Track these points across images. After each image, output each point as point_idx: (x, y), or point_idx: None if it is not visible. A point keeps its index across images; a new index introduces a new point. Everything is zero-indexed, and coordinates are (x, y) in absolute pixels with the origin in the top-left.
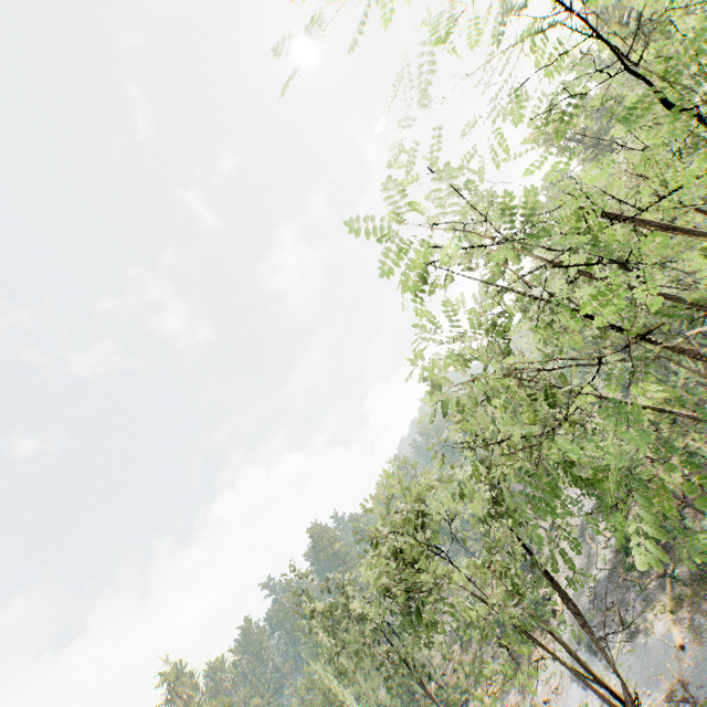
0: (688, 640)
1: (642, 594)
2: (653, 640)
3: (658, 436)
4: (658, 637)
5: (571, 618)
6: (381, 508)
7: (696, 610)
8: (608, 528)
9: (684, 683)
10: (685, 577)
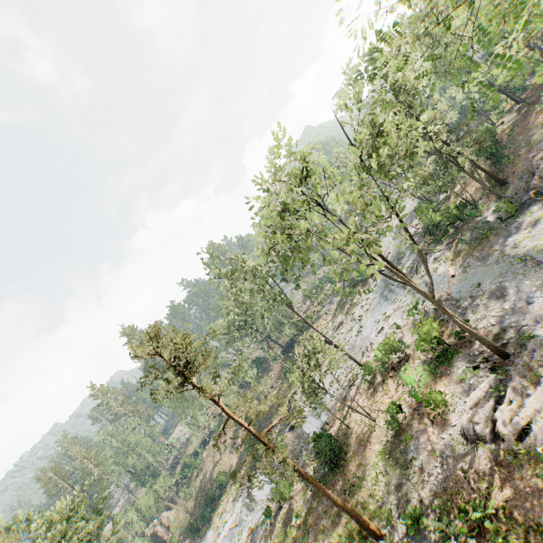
0: (459, 272)
1: (434, 255)
2: (435, 276)
3: (482, 146)
4: (439, 275)
5: (383, 276)
6: (270, 163)
7: (469, 256)
8: (422, 218)
9: (449, 292)
10: (467, 240)
